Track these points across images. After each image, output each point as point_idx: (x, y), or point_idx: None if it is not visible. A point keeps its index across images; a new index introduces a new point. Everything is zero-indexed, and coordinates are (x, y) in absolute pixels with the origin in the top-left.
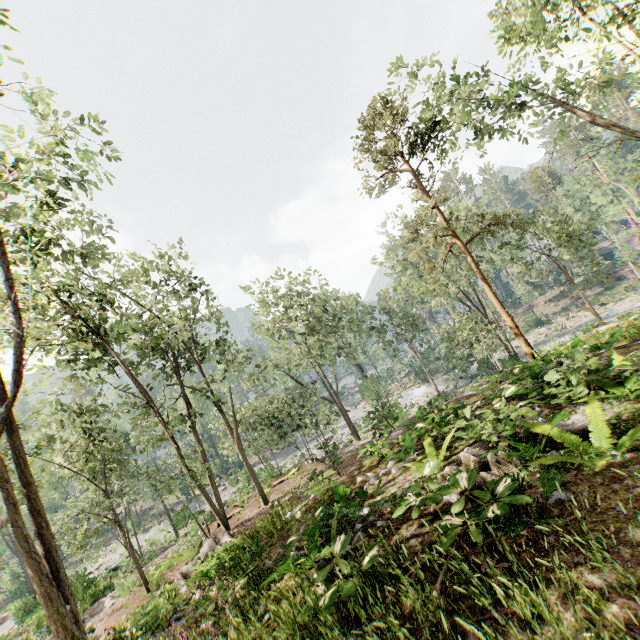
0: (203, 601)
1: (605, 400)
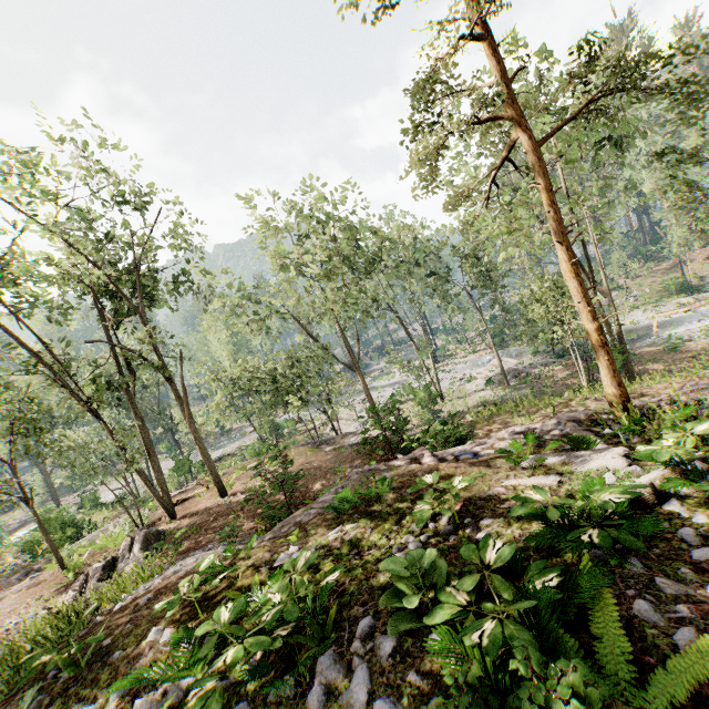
0: None
1: None
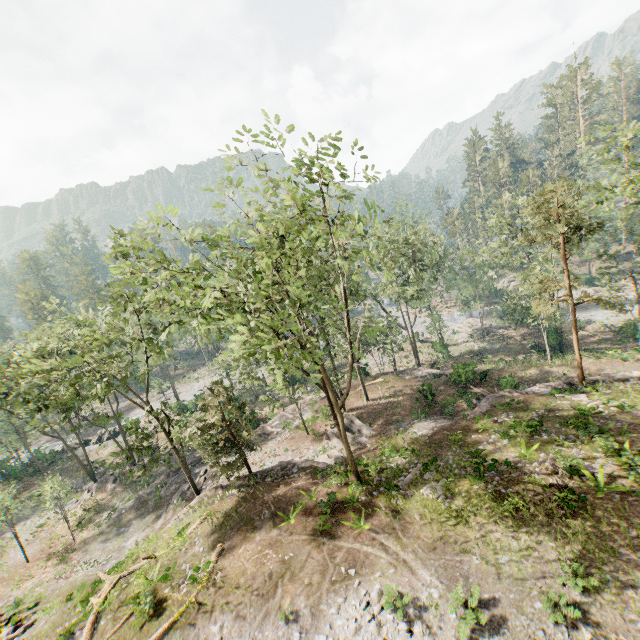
0: (402, 470)
1: (611, 461)
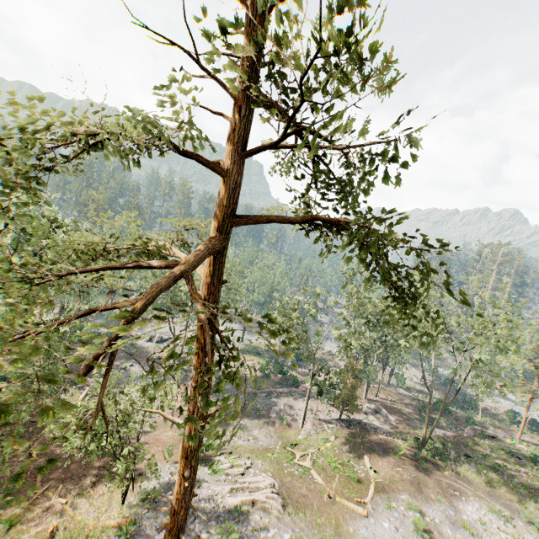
0: (443, 451)
1: None
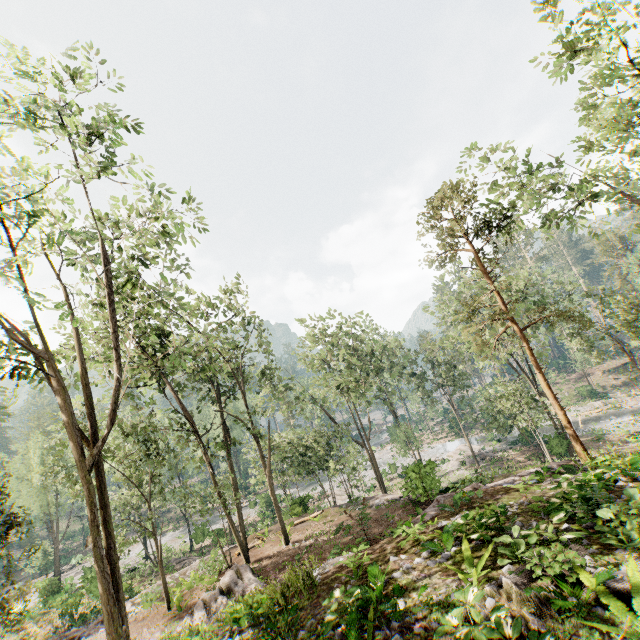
0: None
1: None
